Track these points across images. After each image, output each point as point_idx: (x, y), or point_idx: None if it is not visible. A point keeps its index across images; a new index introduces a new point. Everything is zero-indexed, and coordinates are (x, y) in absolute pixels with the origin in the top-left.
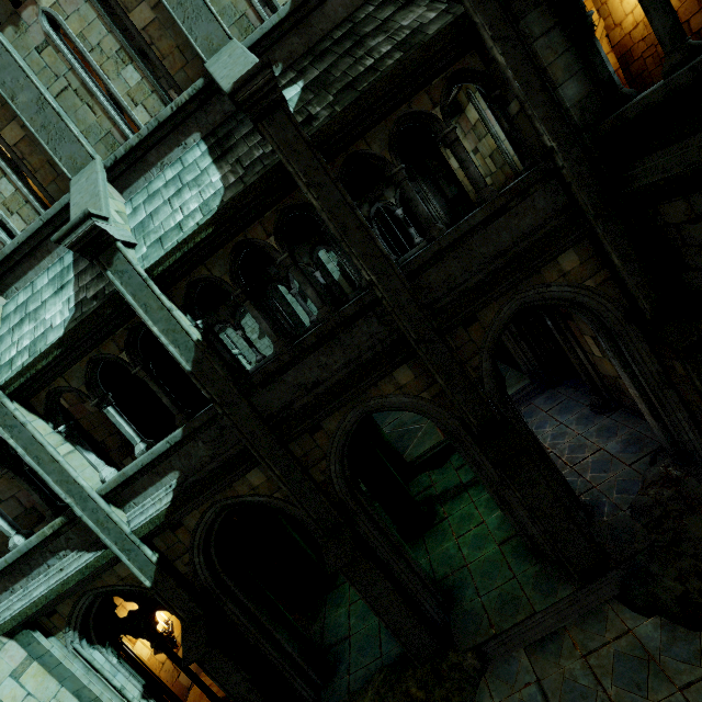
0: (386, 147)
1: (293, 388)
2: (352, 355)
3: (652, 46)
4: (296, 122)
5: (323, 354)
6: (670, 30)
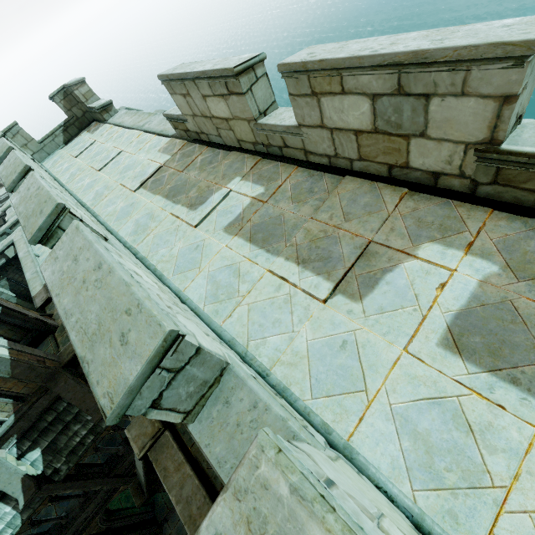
0: (93, 451)
1: (76, 526)
2: (99, 501)
3: None
4: (54, 483)
5: (86, 510)
6: None
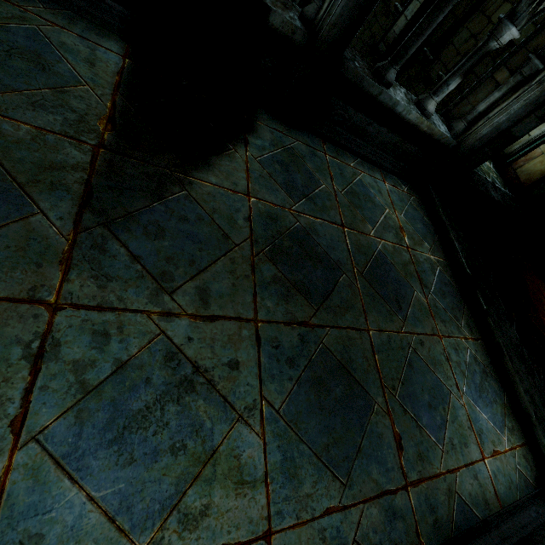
0: None
1: None
2: None
3: None
4: None
5: None
6: None
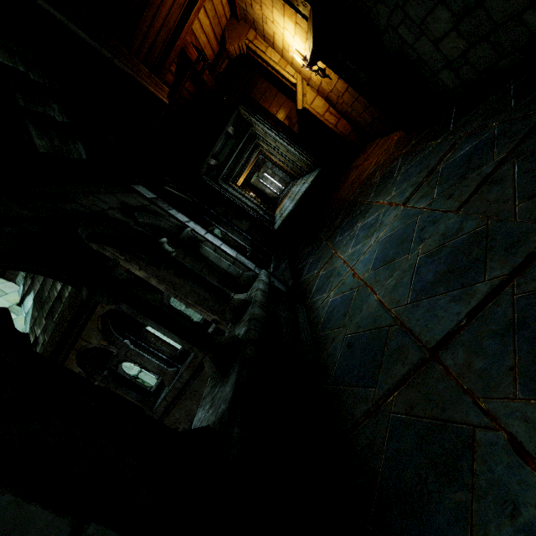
0: (101, 338)
1: None
2: None
3: (339, 96)
4: None
5: None
6: (211, 297)
